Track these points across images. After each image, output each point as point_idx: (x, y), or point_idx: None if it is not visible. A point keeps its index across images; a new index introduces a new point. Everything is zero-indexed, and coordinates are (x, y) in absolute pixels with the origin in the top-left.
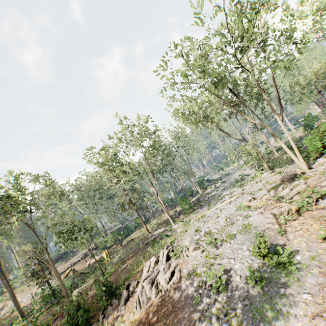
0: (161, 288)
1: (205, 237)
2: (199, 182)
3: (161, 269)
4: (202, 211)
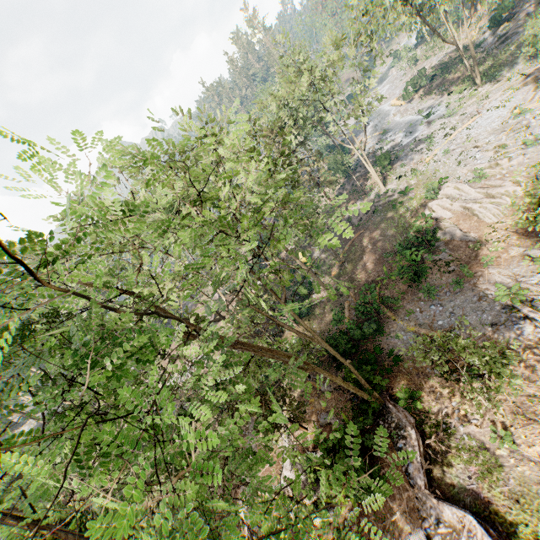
0: (512, 194)
1: (497, 153)
2: (340, 146)
3: (473, 195)
4: (415, 158)
